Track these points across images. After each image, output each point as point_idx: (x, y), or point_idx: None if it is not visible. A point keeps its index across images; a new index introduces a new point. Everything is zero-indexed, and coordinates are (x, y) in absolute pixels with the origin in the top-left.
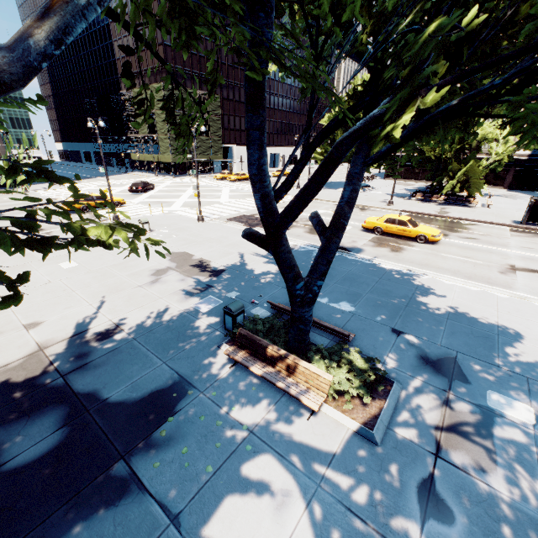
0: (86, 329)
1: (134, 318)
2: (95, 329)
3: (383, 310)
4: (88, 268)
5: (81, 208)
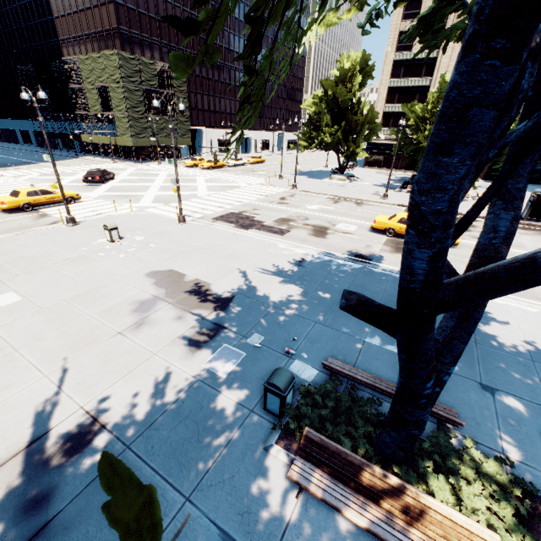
0: (41, 432)
1: (119, 398)
2: (57, 432)
3: None
4: (37, 304)
5: (21, 206)
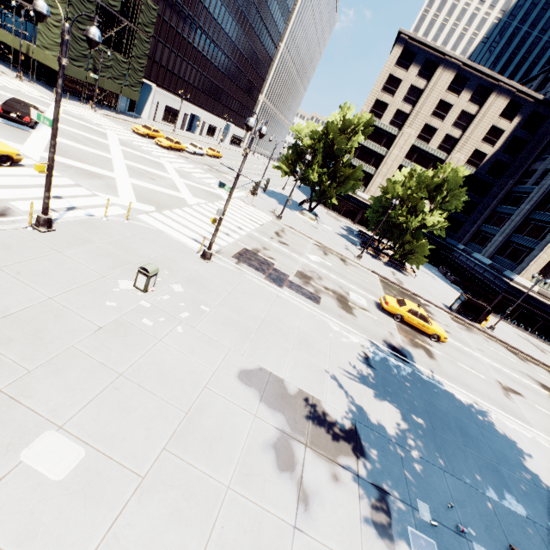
0: None
1: None
2: None
3: (536, 502)
4: (128, 466)
5: None
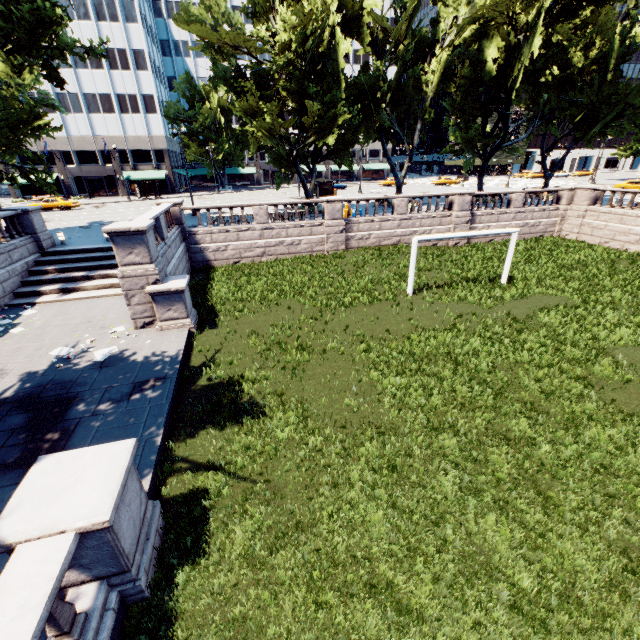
0: None
1: None
2: None
3: None
4: None
5: (441, 183)
